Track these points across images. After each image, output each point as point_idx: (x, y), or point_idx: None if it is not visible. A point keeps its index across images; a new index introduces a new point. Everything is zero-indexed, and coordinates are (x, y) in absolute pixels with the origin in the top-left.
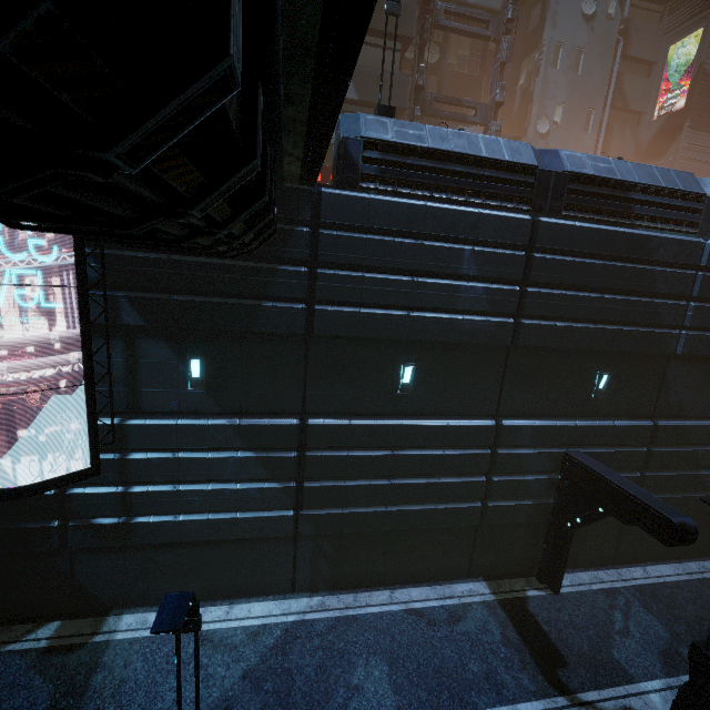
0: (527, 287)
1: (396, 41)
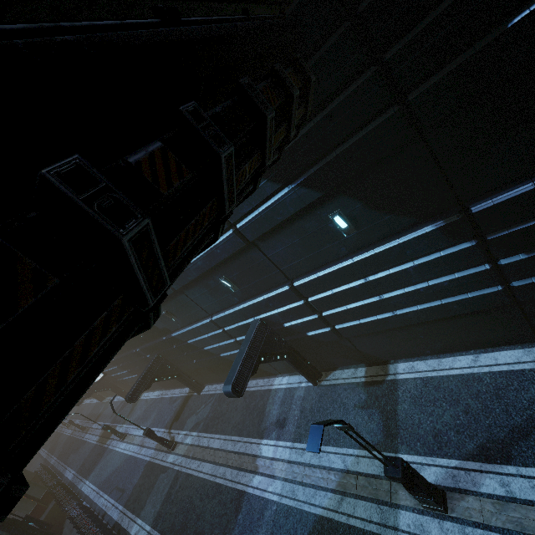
0: None
1: None
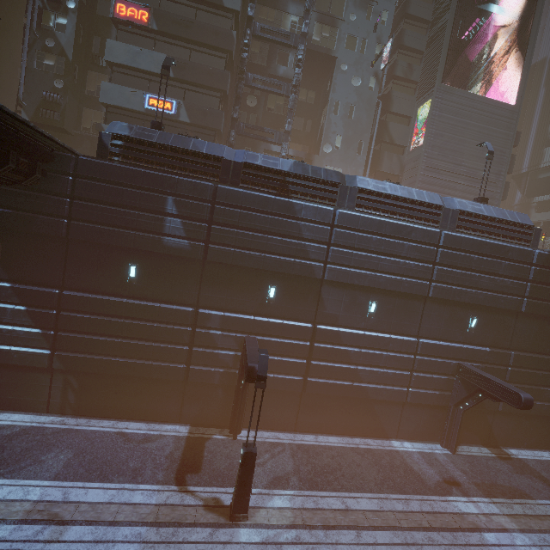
0: (212, 225)
1: (217, 92)
